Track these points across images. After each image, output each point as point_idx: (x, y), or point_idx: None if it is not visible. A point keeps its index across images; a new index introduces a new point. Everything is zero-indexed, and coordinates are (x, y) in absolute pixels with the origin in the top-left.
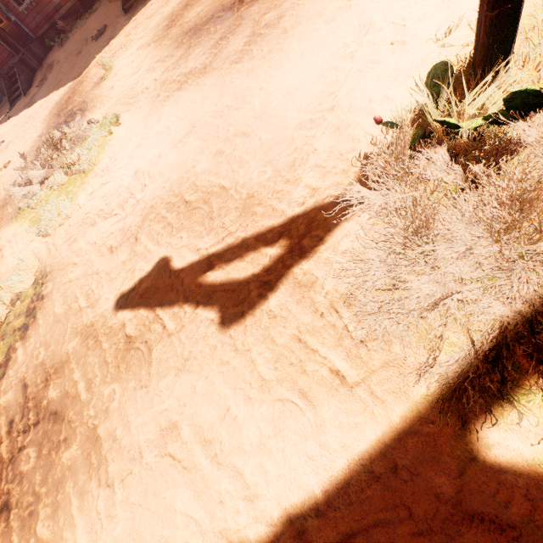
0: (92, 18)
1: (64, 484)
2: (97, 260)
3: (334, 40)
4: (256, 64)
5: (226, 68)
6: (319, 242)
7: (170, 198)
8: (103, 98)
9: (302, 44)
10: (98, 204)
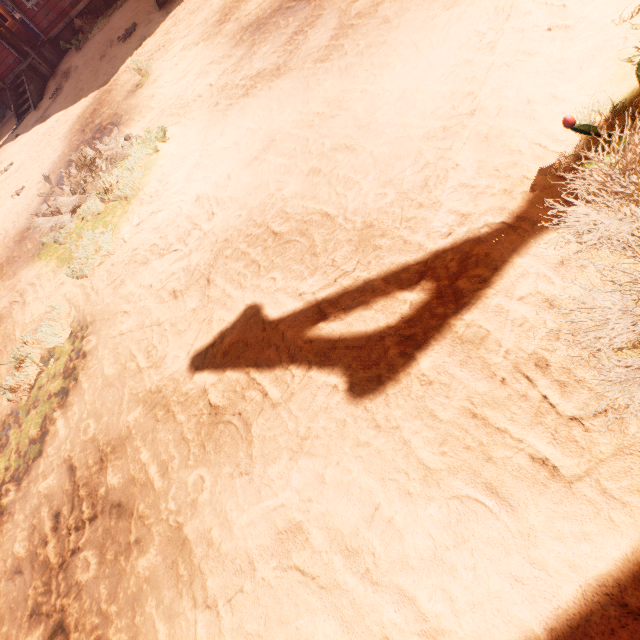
0: (118, 15)
1: (143, 601)
2: (156, 307)
3: (461, 28)
4: (351, 61)
5: (308, 68)
6: (483, 284)
7: (250, 230)
8: (141, 109)
9: (414, 35)
10: (149, 237)
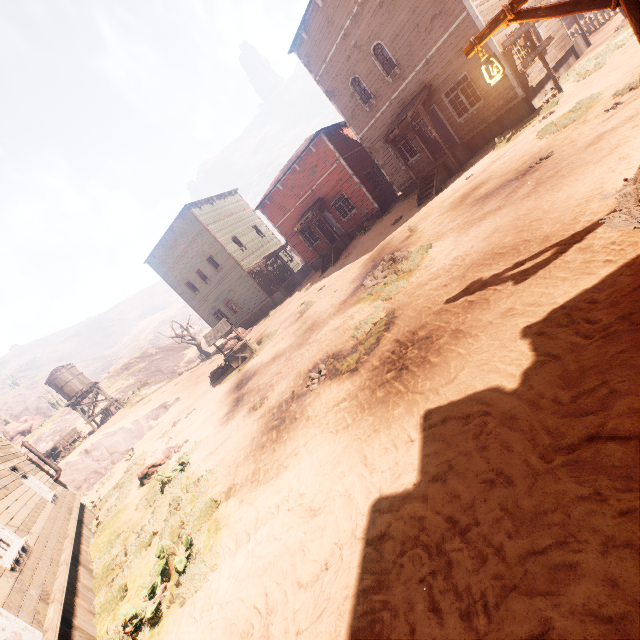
0: (390, 215)
1: (442, 347)
2: (435, 292)
3: (600, 169)
4: (542, 193)
5: (517, 202)
6: (594, 234)
7: (485, 257)
8: (413, 243)
9: (576, 177)
10: (427, 277)
